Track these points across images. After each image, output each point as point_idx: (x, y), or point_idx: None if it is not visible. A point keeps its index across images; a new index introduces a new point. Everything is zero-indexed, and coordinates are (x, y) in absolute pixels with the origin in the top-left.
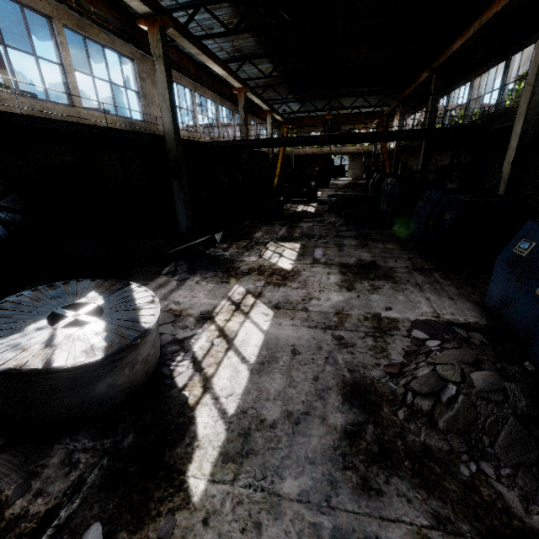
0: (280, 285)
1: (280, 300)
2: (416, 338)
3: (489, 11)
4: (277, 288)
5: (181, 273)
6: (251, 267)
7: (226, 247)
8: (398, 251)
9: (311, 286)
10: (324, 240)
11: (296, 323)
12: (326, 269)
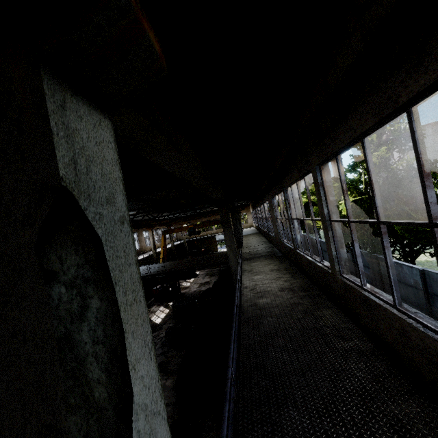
0: None
1: None
2: None
3: None
4: None
5: None
6: None
7: None
8: (168, 392)
9: None
10: None
11: None
12: None
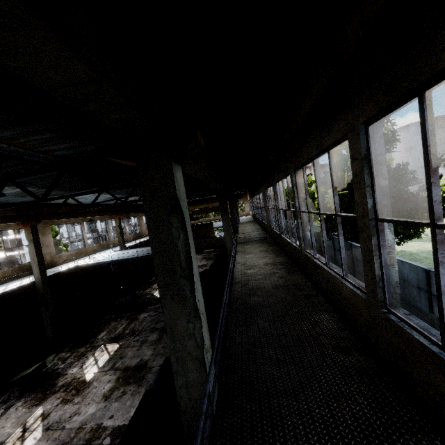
0: (68, 401)
1: (56, 420)
2: (102, 444)
3: None
4: (64, 406)
5: (12, 399)
6: (66, 382)
7: (67, 356)
8: None
9: (86, 400)
10: (137, 338)
11: (47, 444)
12: (111, 377)
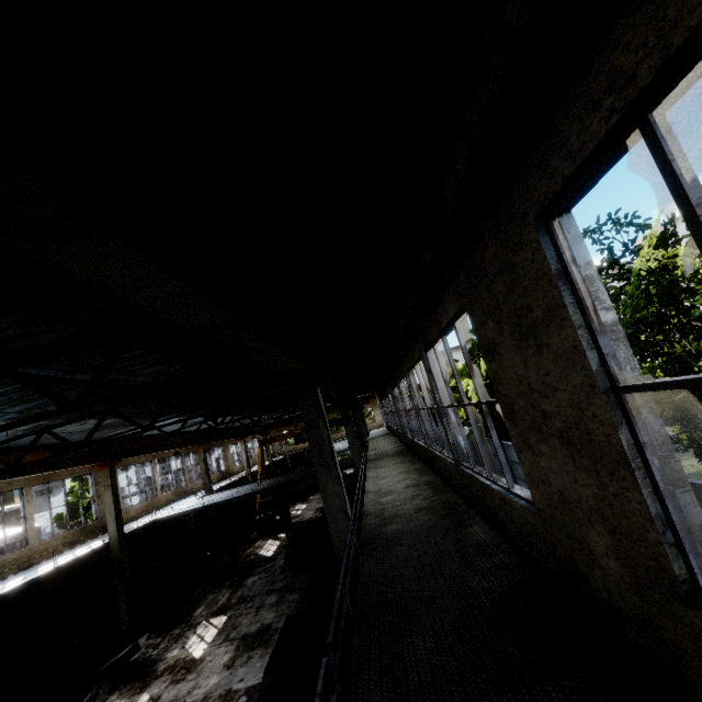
0: (180, 680)
1: (171, 698)
2: None
3: None
4: (176, 685)
5: (102, 695)
6: (168, 665)
7: (159, 642)
8: None
9: (203, 674)
10: (251, 603)
11: None
12: (227, 648)
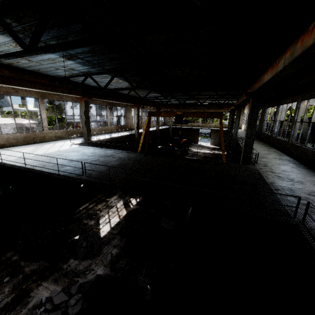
0: None
1: None
2: None
3: (307, 34)
4: None
5: None
6: None
7: None
8: None
9: None
10: None
11: None
12: None
